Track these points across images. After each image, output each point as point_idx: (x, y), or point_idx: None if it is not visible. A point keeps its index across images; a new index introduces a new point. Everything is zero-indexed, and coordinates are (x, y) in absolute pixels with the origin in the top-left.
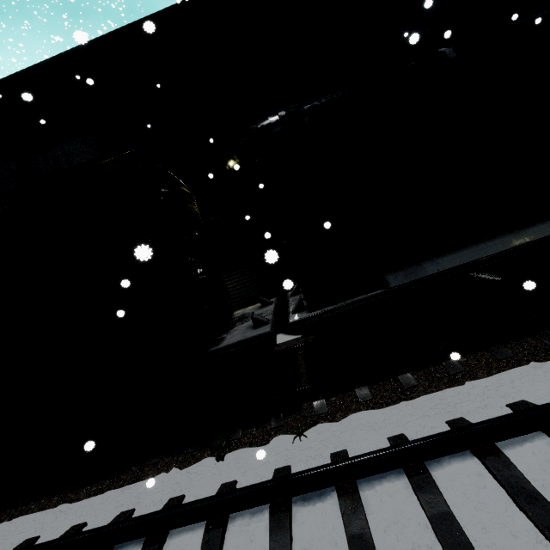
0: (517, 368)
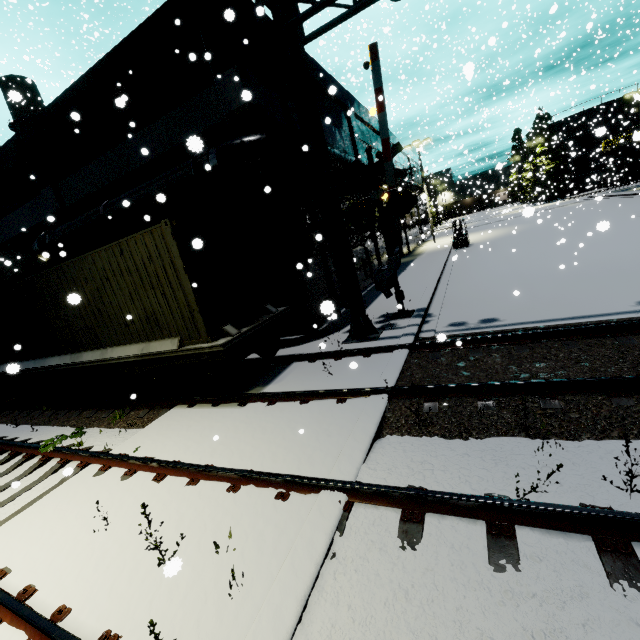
0: (6, 421)
